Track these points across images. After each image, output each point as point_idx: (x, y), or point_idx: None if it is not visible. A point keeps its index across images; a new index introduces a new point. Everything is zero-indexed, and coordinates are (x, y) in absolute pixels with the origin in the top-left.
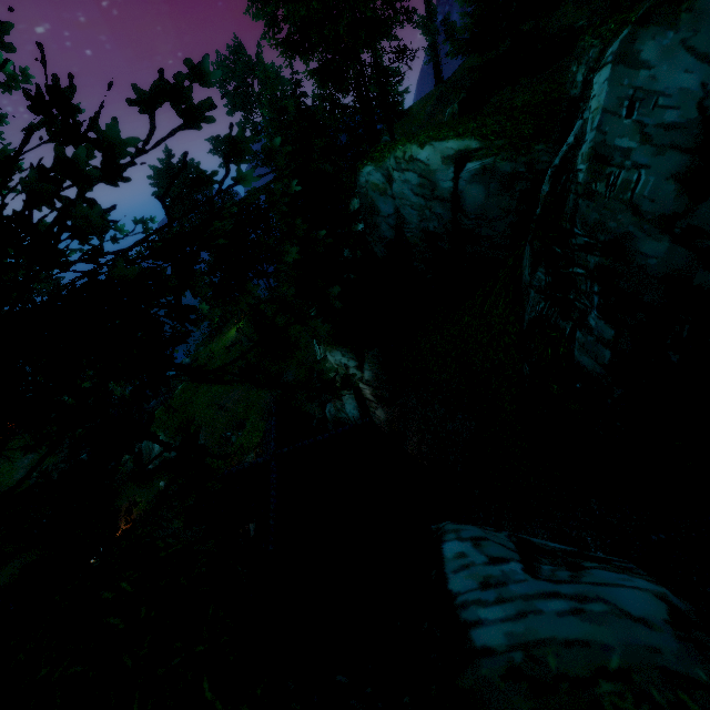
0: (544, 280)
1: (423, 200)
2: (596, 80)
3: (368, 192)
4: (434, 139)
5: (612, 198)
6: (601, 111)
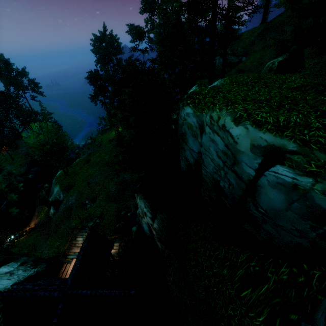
0: None
1: (222, 162)
2: None
3: (184, 126)
4: (251, 118)
5: None
6: None
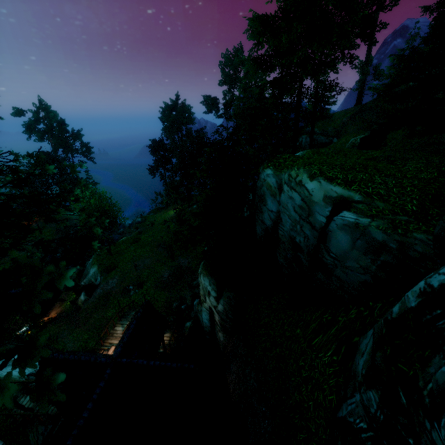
0: (374, 408)
1: (298, 216)
2: None
3: (263, 187)
4: (324, 175)
5: None
6: None
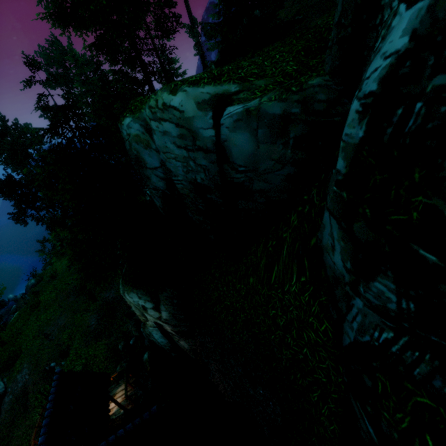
0: (394, 301)
1: (185, 151)
2: None
3: (132, 144)
4: (186, 82)
5: None
6: None
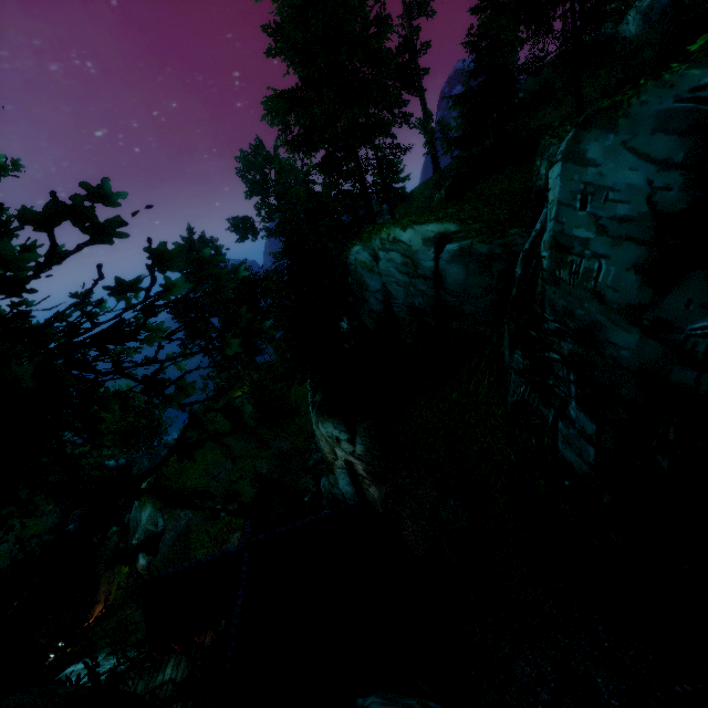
0: (522, 362)
1: (407, 277)
2: (550, 175)
3: (357, 269)
4: (415, 222)
5: (577, 285)
6: (557, 203)
